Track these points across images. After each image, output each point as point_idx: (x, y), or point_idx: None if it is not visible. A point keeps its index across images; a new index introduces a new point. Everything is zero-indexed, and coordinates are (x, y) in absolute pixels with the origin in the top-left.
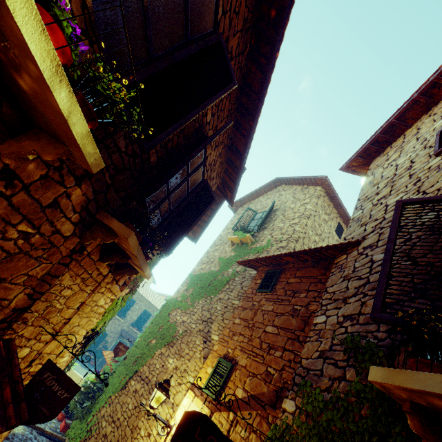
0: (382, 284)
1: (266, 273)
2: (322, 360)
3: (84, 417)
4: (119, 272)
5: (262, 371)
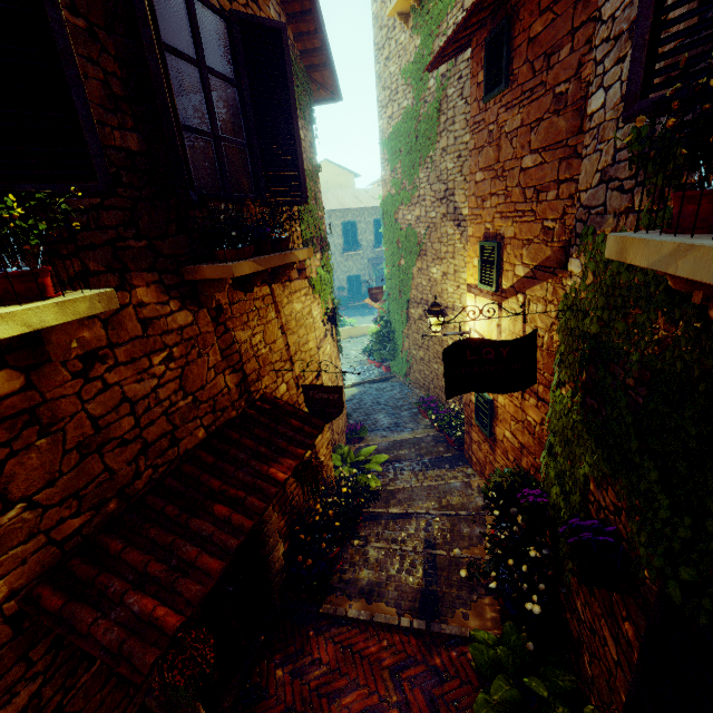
0: (646, 14)
1: (486, 49)
2: (604, 188)
3: (395, 356)
4: (278, 276)
5: (538, 232)
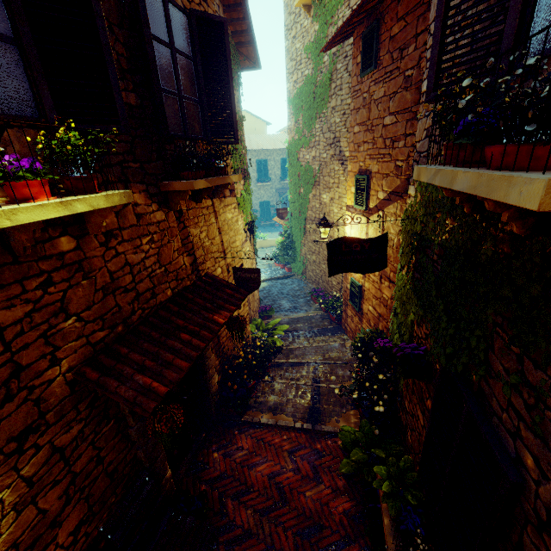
0: (435, 46)
1: (363, 40)
2: (427, 140)
3: (295, 260)
4: (217, 193)
5: (393, 169)
